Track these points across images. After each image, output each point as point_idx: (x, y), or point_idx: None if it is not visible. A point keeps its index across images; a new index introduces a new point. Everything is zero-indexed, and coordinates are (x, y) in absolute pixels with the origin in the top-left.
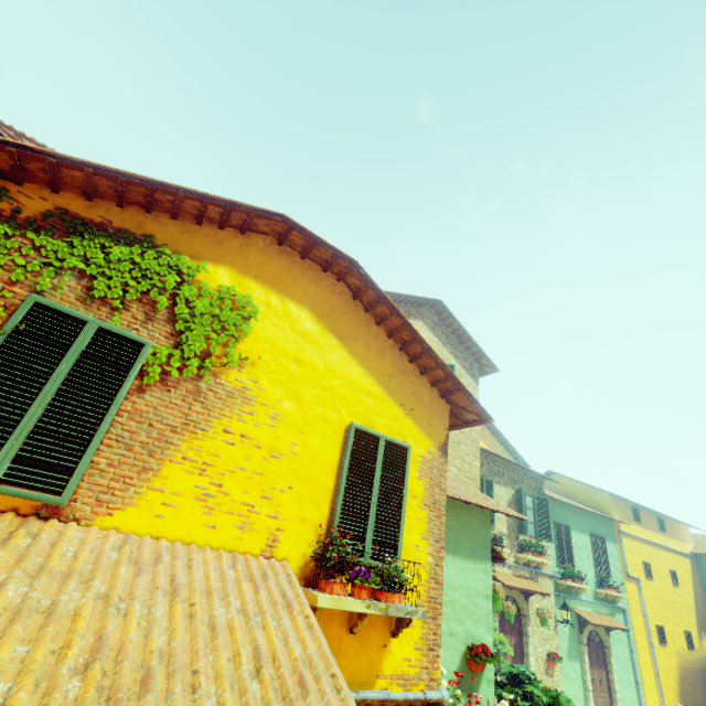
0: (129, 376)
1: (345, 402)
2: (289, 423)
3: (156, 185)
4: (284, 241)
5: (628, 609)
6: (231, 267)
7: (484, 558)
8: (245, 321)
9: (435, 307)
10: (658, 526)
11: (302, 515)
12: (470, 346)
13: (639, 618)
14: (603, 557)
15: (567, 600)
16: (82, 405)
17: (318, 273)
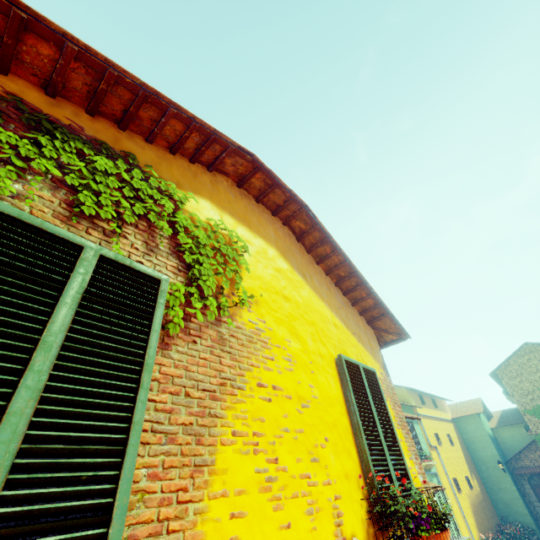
0: (153, 325)
1: (325, 335)
2: (301, 363)
3: (147, 92)
4: (245, 182)
5: (437, 472)
6: (210, 201)
7: None
8: (241, 256)
9: None
10: (433, 405)
11: (344, 470)
12: None
13: (444, 476)
14: (415, 437)
15: None
16: (99, 380)
17: (270, 216)
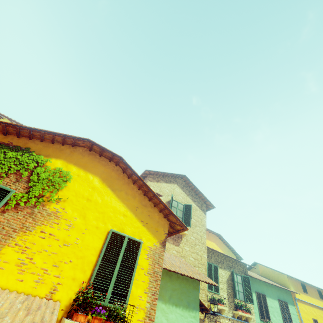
0: None
1: (110, 219)
2: (77, 228)
3: (31, 129)
4: (91, 149)
5: None
6: (64, 160)
7: (195, 309)
8: (64, 182)
9: (183, 178)
10: (318, 295)
11: (74, 276)
12: (200, 196)
13: None
14: (288, 315)
15: None
16: None
17: (107, 162)
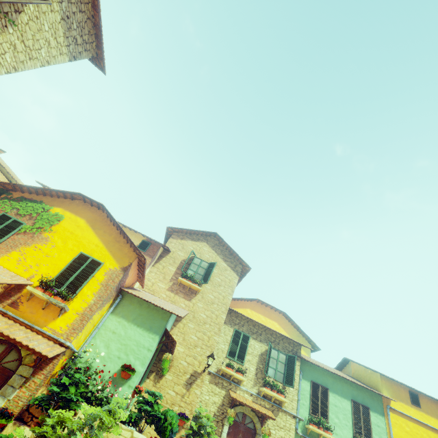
0: (15, 230)
1: (84, 246)
2: (58, 248)
3: (42, 189)
4: (84, 201)
5: None
6: (63, 208)
7: (156, 333)
8: (57, 221)
9: (216, 236)
10: None
11: (47, 273)
12: (235, 255)
13: None
14: (365, 423)
15: None
16: (1, 234)
17: (96, 210)
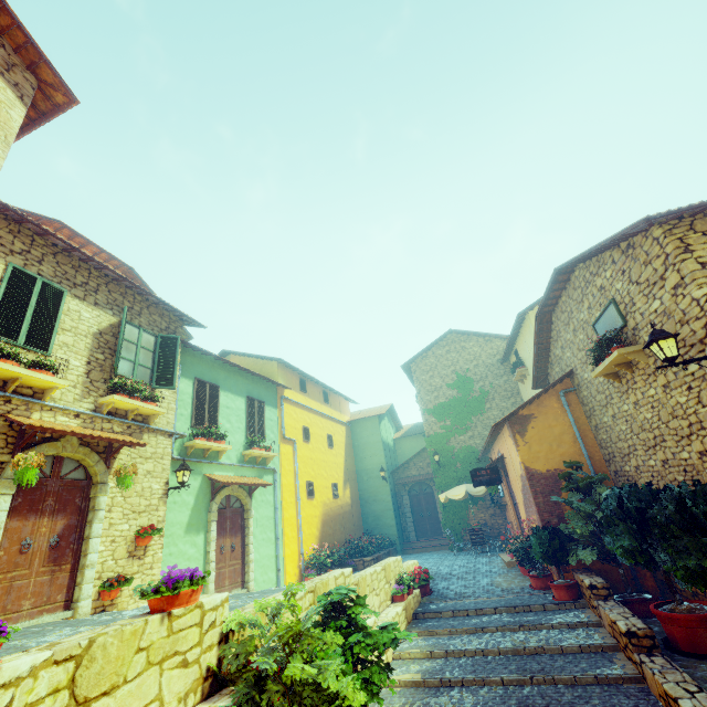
0: None
1: None
2: None
3: None
4: None
5: (280, 470)
6: None
7: None
8: None
9: None
10: (322, 398)
11: None
12: (6, 24)
13: (290, 477)
14: (260, 421)
15: (199, 466)
16: None
17: None
